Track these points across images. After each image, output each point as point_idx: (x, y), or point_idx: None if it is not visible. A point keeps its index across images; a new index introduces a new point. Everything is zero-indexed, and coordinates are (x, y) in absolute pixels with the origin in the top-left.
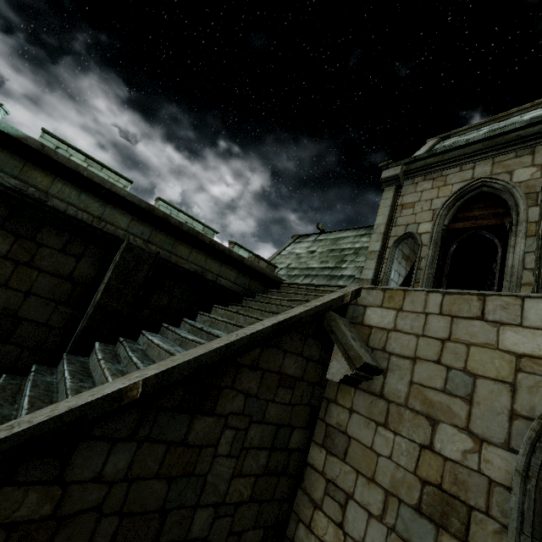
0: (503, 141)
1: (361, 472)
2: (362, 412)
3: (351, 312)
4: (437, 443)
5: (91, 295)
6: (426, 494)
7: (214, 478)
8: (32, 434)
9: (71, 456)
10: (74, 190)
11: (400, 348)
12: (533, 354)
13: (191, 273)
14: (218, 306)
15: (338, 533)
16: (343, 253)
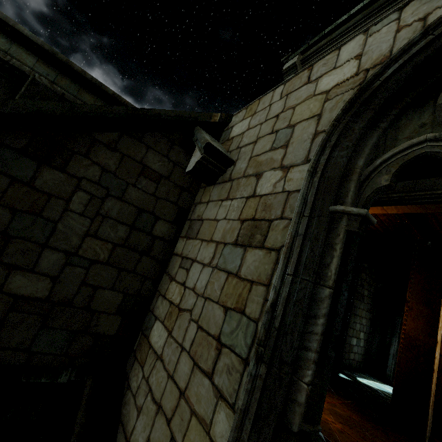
0: (378, 5)
1: (204, 240)
2: (215, 198)
3: (223, 136)
4: (258, 189)
5: None
6: (243, 228)
7: (66, 229)
8: None
9: None
10: None
11: (249, 139)
12: (339, 82)
13: None
14: None
15: (181, 289)
16: None
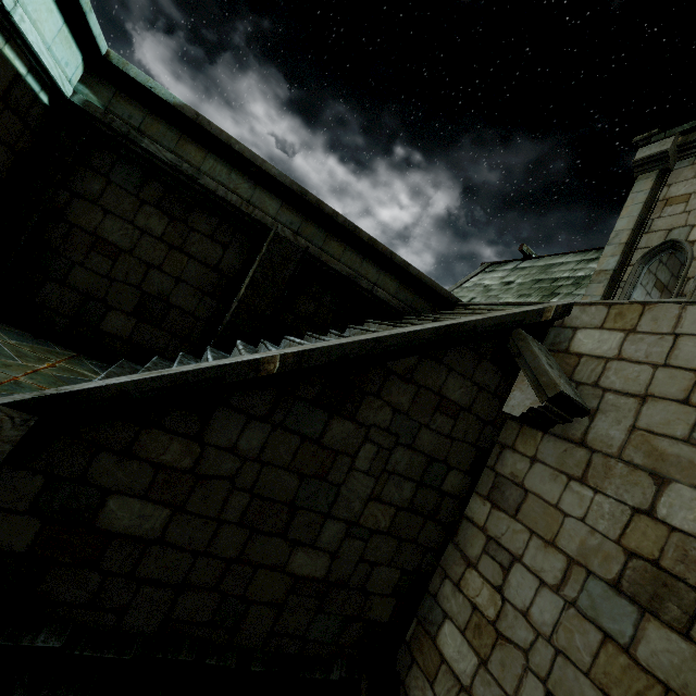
0: None
1: (536, 533)
2: (550, 462)
3: (551, 336)
4: (662, 508)
5: (235, 290)
6: (631, 569)
7: (349, 493)
8: (178, 380)
9: (210, 419)
10: (224, 167)
11: (623, 382)
12: None
13: (343, 277)
14: (371, 321)
15: (494, 597)
16: (555, 284)
